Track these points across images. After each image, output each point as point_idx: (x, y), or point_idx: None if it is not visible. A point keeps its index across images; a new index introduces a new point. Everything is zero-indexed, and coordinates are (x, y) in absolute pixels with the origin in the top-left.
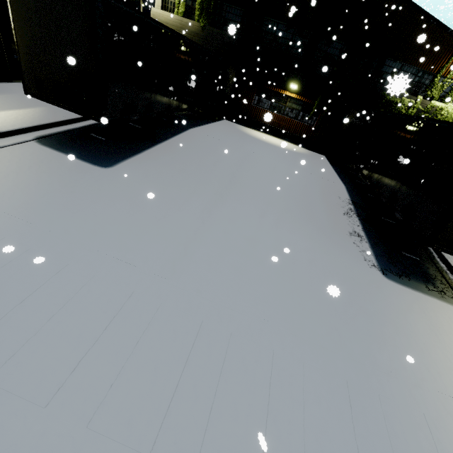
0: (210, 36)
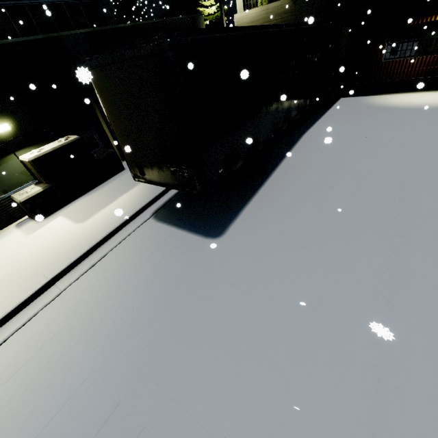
0: (305, 5)
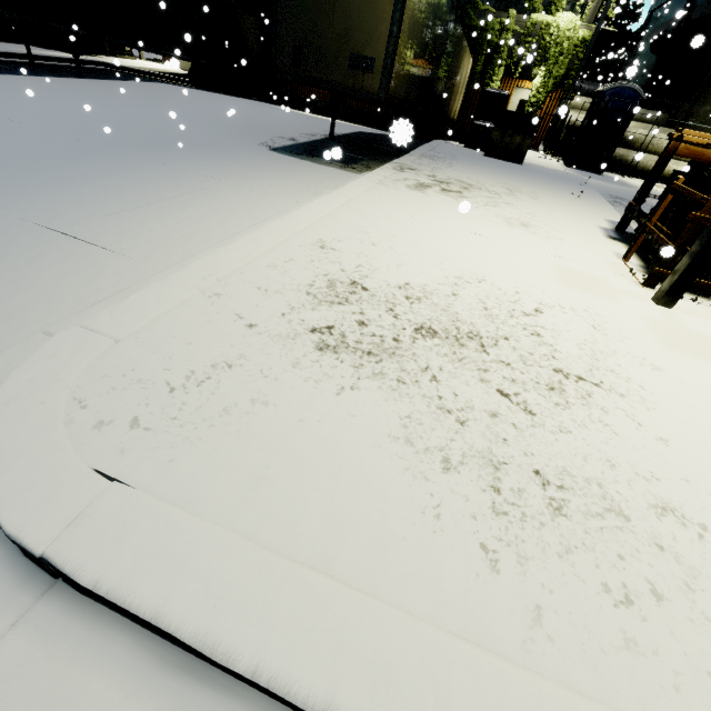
0: None
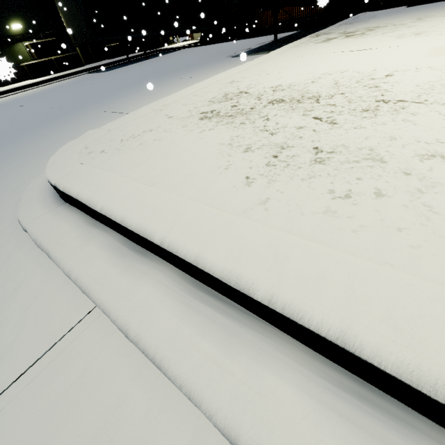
0: None
